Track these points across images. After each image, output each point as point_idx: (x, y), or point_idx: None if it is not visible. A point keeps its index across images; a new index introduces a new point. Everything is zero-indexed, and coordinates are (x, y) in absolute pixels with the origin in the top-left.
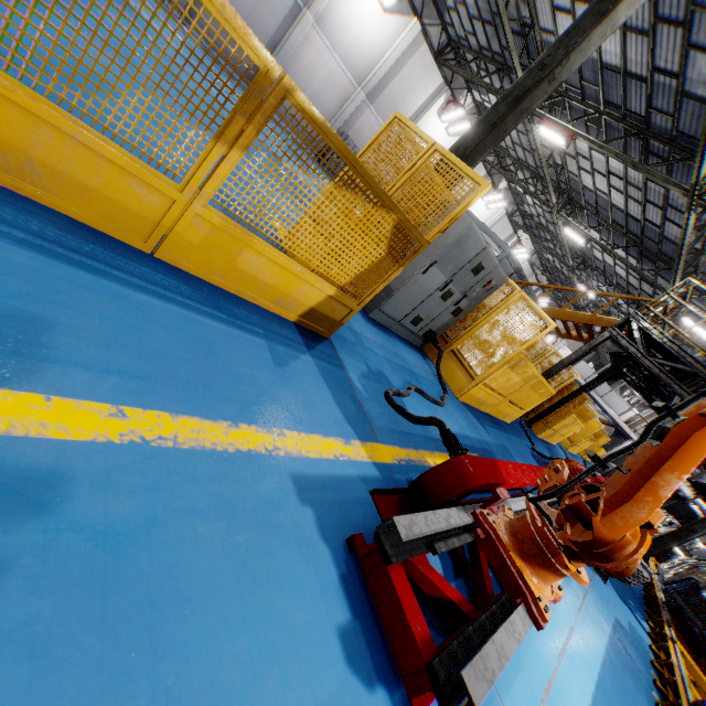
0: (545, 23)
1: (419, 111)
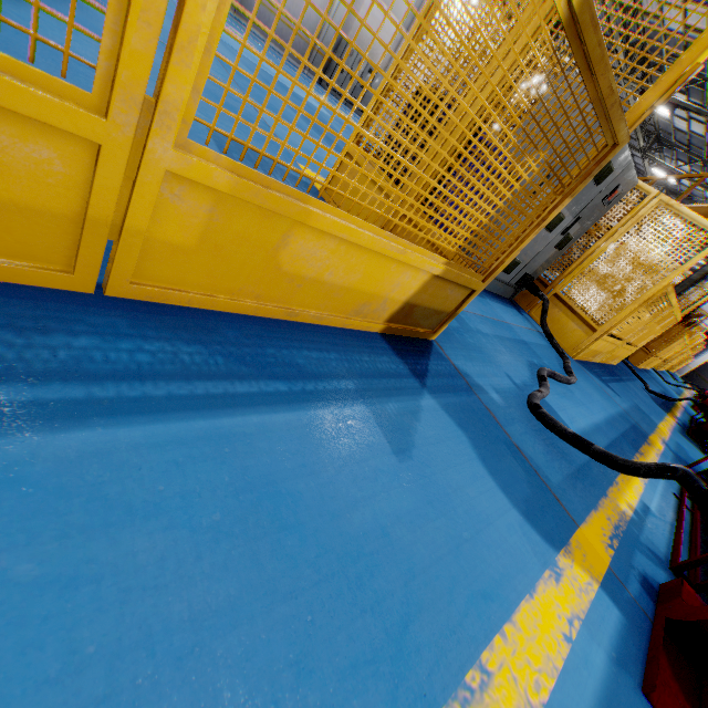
0: None
1: None
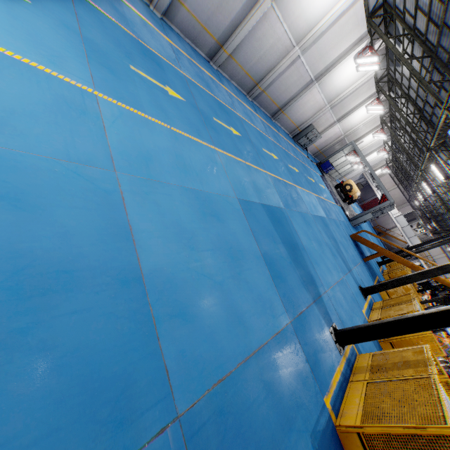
0: None
1: (355, 106)
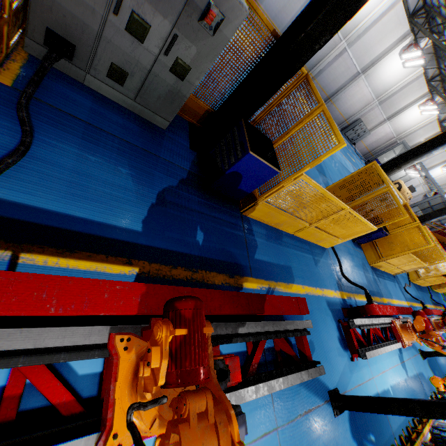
0: None
1: (406, 105)
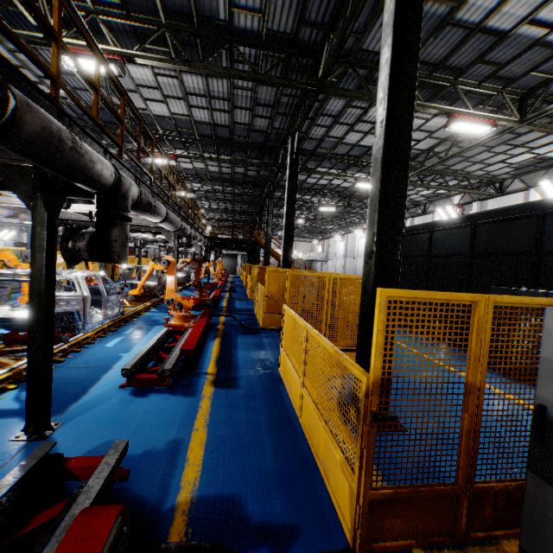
0: None
1: None
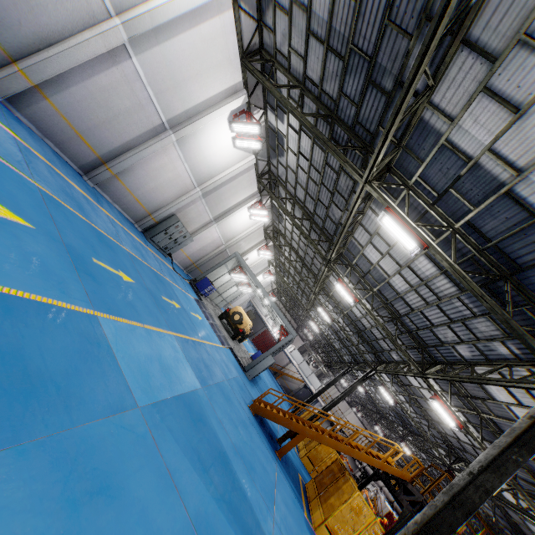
0: (359, 238)
1: (236, 205)
